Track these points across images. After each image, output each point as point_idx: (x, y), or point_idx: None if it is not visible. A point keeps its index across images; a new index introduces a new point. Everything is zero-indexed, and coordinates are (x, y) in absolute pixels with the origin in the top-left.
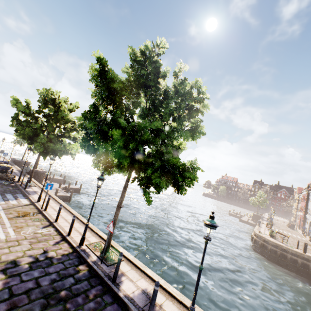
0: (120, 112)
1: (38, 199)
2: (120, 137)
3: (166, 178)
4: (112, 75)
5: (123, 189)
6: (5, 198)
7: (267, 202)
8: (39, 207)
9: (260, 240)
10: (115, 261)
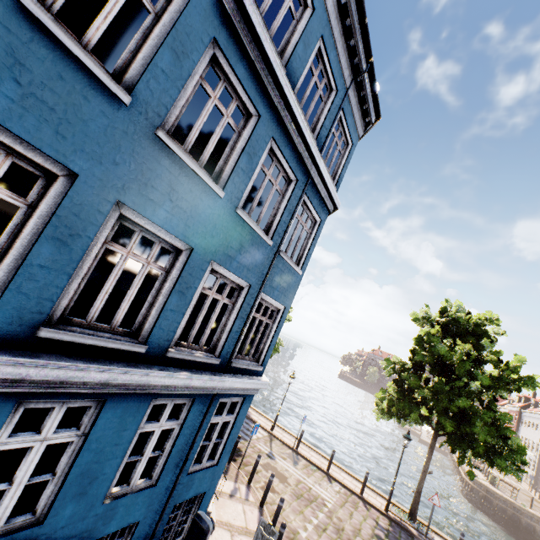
0: (465, 391)
1: (273, 428)
2: (483, 428)
3: (516, 469)
4: (484, 373)
5: (430, 452)
6: (243, 426)
7: None
8: (287, 444)
9: (480, 489)
10: (430, 534)
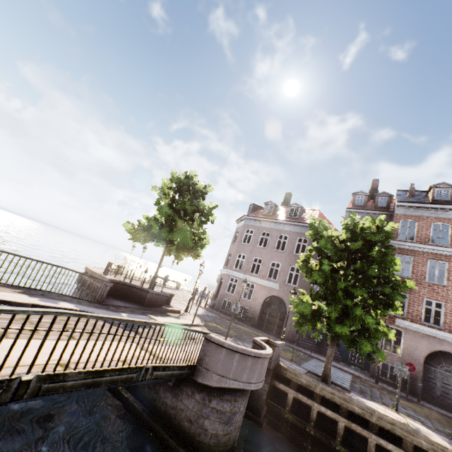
0: None
1: None
2: None
3: None
4: None
5: None
6: None
7: None
8: None
9: None
10: None
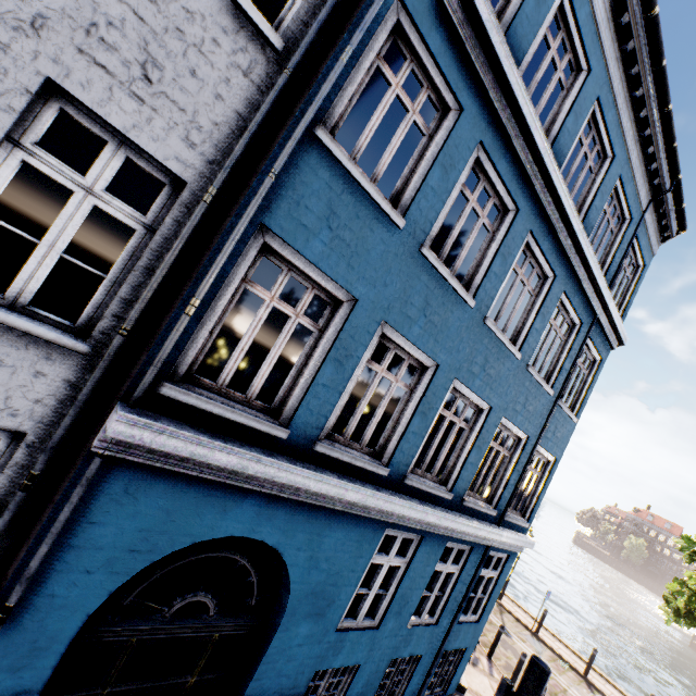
0: None
1: (501, 597)
2: None
3: None
4: None
5: None
6: None
7: None
8: (523, 622)
9: None
10: None
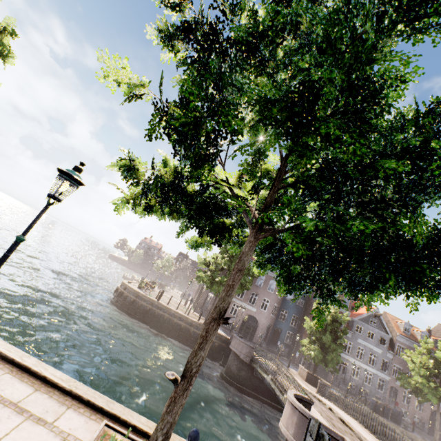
0: None
1: None
2: None
3: None
4: None
5: None
6: None
7: (172, 269)
8: None
9: (122, 288)
10: None
